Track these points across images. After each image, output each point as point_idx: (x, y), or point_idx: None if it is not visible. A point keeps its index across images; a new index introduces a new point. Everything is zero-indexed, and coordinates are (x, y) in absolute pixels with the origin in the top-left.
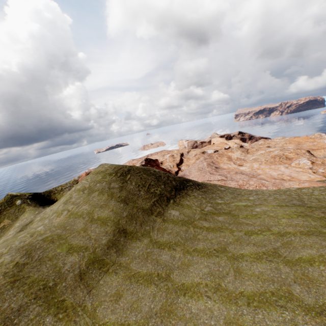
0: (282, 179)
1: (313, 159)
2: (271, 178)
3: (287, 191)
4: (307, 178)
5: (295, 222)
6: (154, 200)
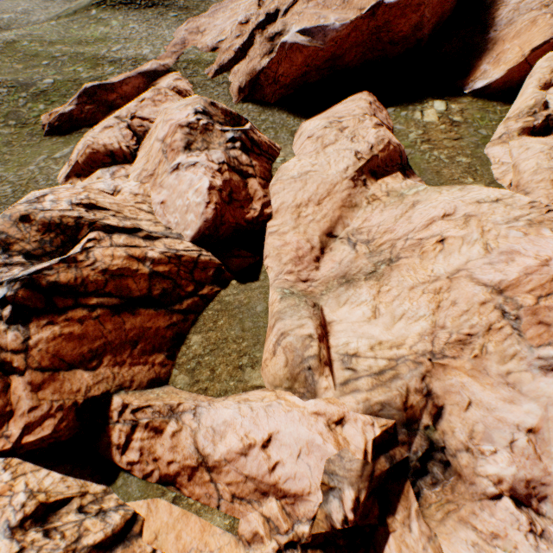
0: (202, 32)
1: (256, 20)
2: (198, 26)
3: (157, 38)
4: (204, 41)
5: (80, 35)
6: (97, 2)
